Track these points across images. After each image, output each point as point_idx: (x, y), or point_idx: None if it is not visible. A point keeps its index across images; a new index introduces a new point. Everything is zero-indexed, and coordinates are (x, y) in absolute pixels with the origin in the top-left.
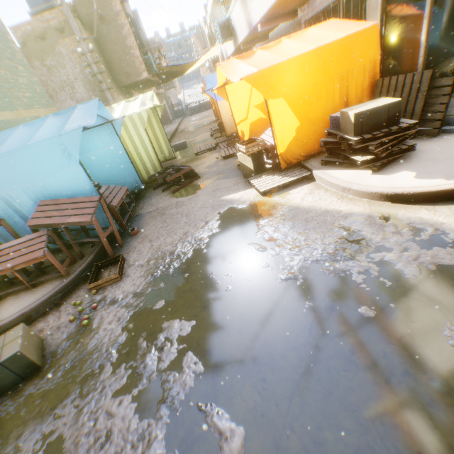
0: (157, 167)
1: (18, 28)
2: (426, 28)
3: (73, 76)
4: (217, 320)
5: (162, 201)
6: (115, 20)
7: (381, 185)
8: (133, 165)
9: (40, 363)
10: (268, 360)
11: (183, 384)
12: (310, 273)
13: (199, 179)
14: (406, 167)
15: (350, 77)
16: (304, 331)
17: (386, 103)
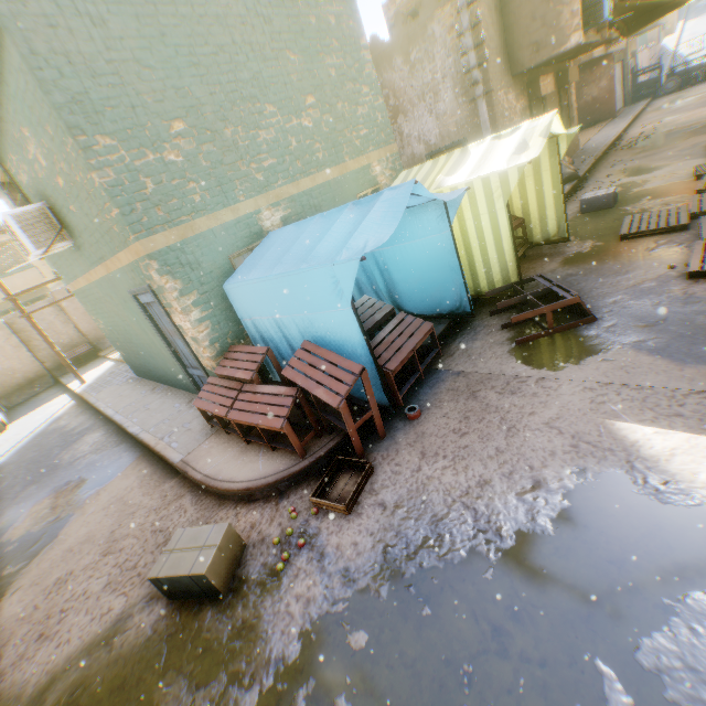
0: (511, 275)
1: (391, 4)
2: None
3: (440, 74)
4: None
5: (488, 354)
6: None
7: None
8: (461, 273)
9: (223, 590)
10: None
11: None
12: None
13: (589, 326)
14: None
15: None
16: None
17: None
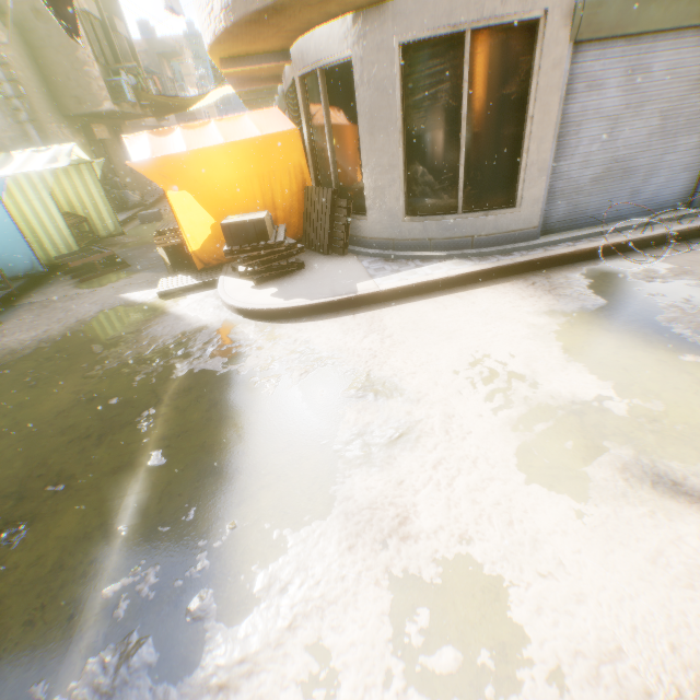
0: (74, 246)
1: None
2: (330, 146)
3: None
4: None
5: (61, 290)
6: None
7: (242, 299)
8: (26, 239)
9: None
10: (7, 434)
11: None
12: (112, 373)
13: (126, 269)
14: (282, 283)
15: (273, 179)
16: (56, 414)
17: (250, 219)
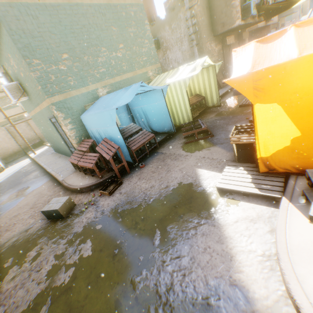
0: (190, 118)
1: (167, 2)
2: None
3: (183, 34)
4: (93, 265)
5: (175, 147)
6: None
7: None
8: (169, 116)
9: (64, 216)
10: None
11: (59, 280)
12: (143, 297)
13: (210, 138)
14: None
15: None
16: None
17: None
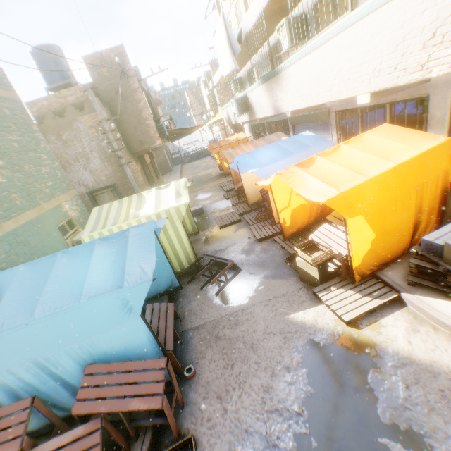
0: (191, 258)
1: (34, 103)
2: None
3: (88, 148)
4: None
5: (206, 308)
6: (133, 95)
7: None
8: (170, 265)
9: None
10: None
11: None
12: None
13: (241, 274)
14: None
15: (424, 187)
16: None
17: None
